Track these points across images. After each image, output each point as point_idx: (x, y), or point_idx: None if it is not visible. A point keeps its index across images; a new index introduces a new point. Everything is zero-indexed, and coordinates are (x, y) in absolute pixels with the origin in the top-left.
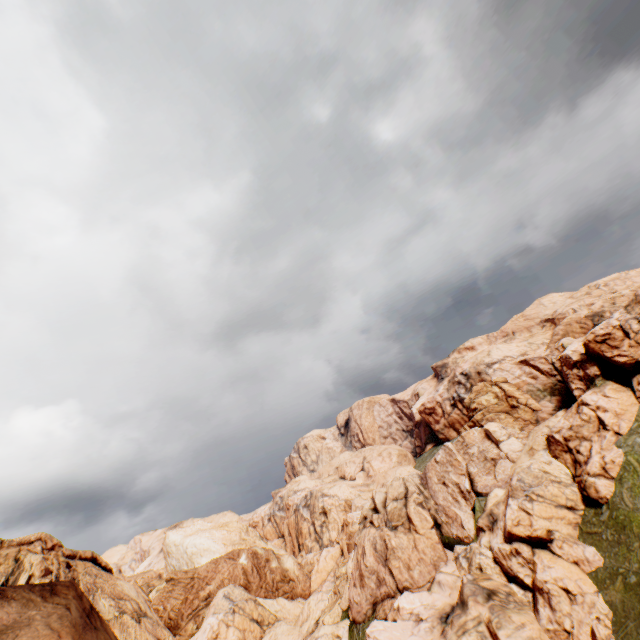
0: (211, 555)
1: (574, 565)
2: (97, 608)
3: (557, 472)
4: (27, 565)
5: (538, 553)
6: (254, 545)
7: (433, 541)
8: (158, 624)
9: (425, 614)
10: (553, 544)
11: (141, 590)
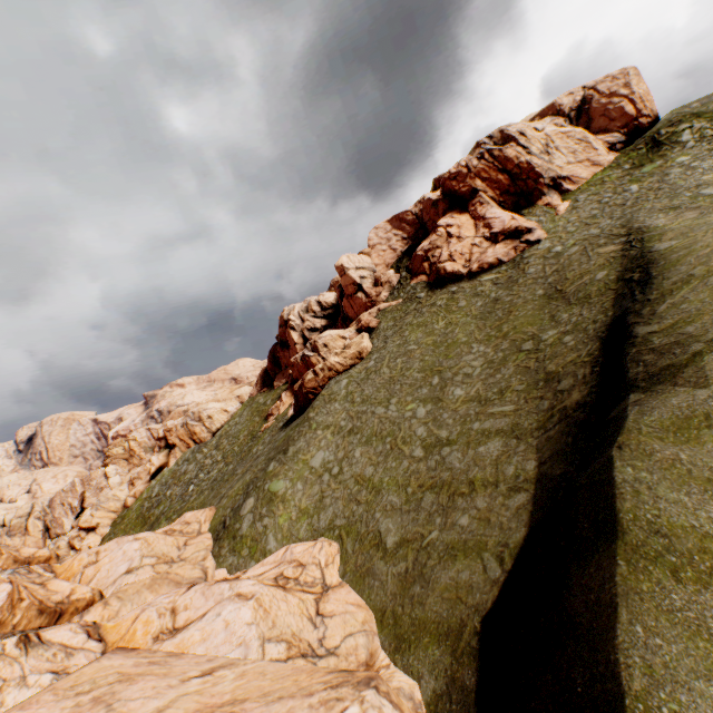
0: None
1: (101, 536)
2: None
3: (123, 495)
4: None
5: (90, 534)
6: None
7: (39, 538)
8: None
9: None
10: (98, 529)
11: None
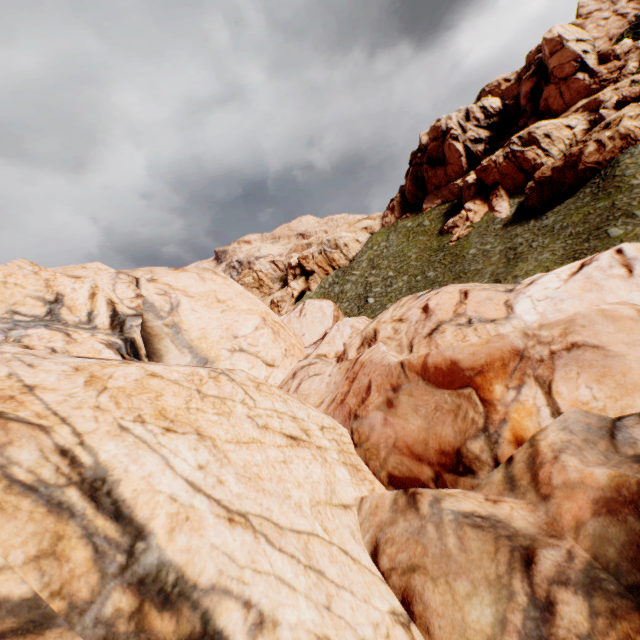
0: None
1: None
2: None
3: None
4: None
5: None
6: None
7: None
8: None
9: None
10: None
11: None
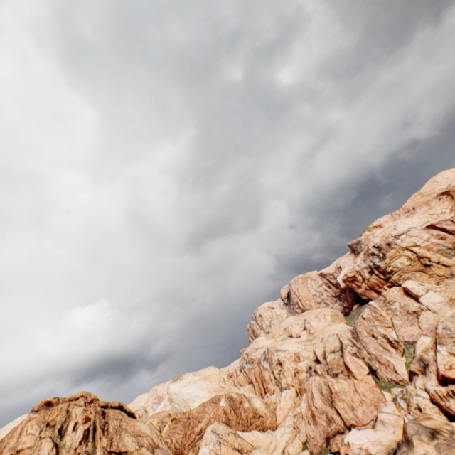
0: (200, 400)
1: None
2: (123, 443)
3: None
4: (73, 415)
5: None
6: (229, 391)
7: (371, 385)
8: (167, 453)
9: (373, 450)
10: None
11: (154, 428)
